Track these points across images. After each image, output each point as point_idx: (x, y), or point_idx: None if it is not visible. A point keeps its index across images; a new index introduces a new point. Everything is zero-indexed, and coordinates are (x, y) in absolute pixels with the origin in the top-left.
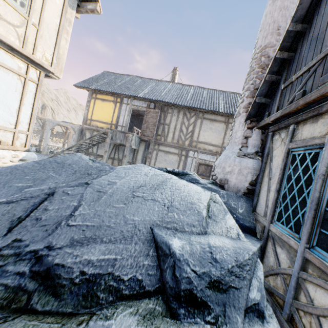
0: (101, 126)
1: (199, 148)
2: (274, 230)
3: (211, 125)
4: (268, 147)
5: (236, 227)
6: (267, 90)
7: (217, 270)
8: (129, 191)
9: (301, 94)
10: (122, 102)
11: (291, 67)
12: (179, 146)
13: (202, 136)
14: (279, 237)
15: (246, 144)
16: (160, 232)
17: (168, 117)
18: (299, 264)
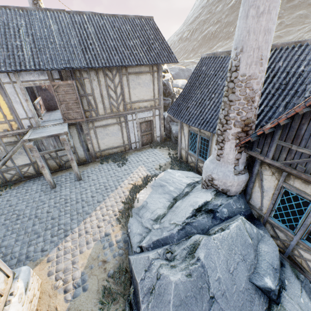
0: None
1: (135, 109)
2: (273, 222)
3: (139, 80)
4: (257, 169)
5: (258, 230)
6: (260, 134)
7: (278, 272)
8: (228, 274)
9: (303, 170)
10: (0, 81)
11: (287, 131)
12: (115, 115)
13: (134, 95)
14: (278, 227)
15: (238, 164)
16: (258, 282)
17: (87, 84)
18: (295, 243)
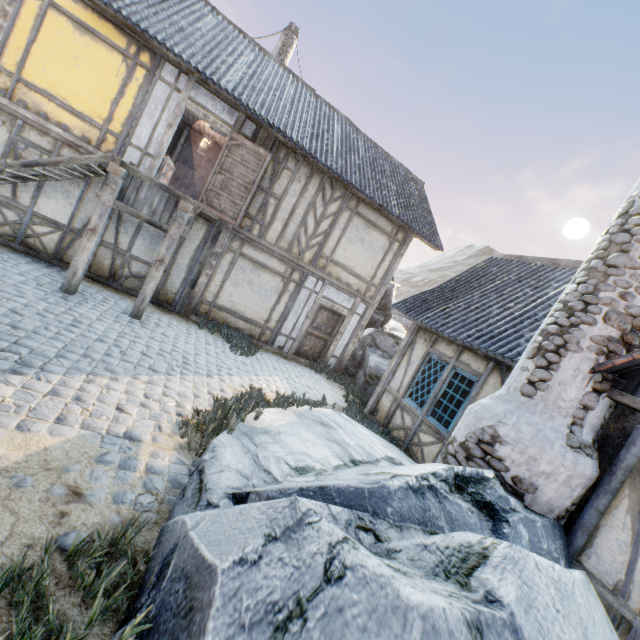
0: (63, 122)
1: (330, 276)
2: None
3: (366, 234)
4: (637, 455)
5: None
6: None
7: None
8: None
9: None
10: (159, 72)
11: None
12: (290, 259)
13: (343, 251)
14: None
15: (582, 422)
16: None
17: (284, 178)
18: None
